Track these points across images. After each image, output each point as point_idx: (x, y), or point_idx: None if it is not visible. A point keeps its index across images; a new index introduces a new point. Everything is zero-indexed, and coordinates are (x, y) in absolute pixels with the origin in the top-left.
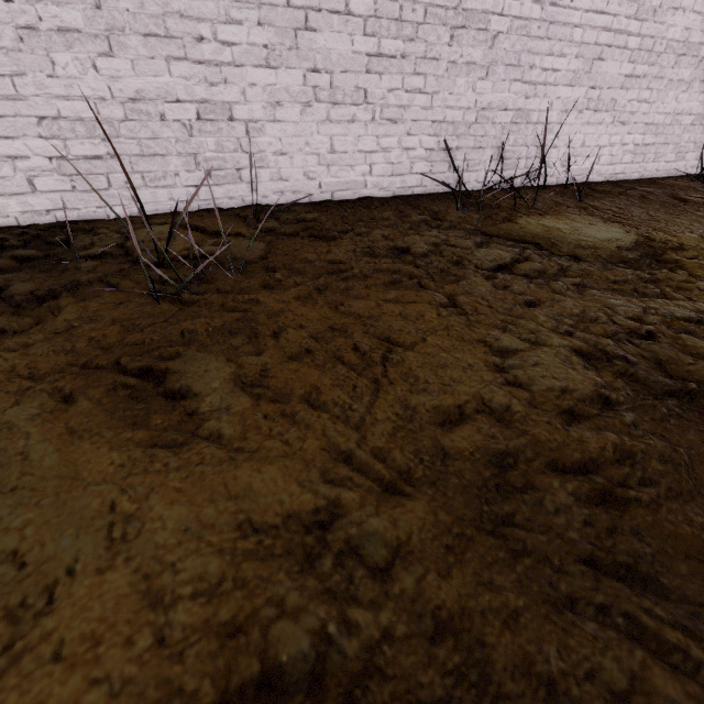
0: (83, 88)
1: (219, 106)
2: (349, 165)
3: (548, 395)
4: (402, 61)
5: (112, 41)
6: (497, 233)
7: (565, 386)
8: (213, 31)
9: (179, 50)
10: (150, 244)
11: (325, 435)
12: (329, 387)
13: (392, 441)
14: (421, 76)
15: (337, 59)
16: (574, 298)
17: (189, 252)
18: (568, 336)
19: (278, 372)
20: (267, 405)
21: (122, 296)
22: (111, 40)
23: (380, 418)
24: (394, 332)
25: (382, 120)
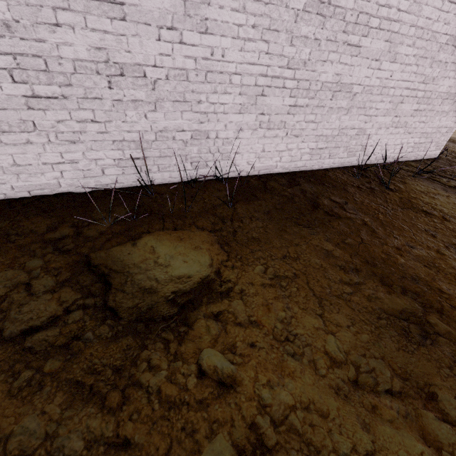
0: None
1: None
2: (38, 172)
3: None
4: (63, 100)
5: None
6: (98, 263)
7: None
8: None
9: None
10: None
11: None
12: None
13: None
14: (89, 110)
15: None
16: (13, 406)
17: None
18: None
19: None
20: None
21: None
22: None
23: None
24: None
25: (60, 141)
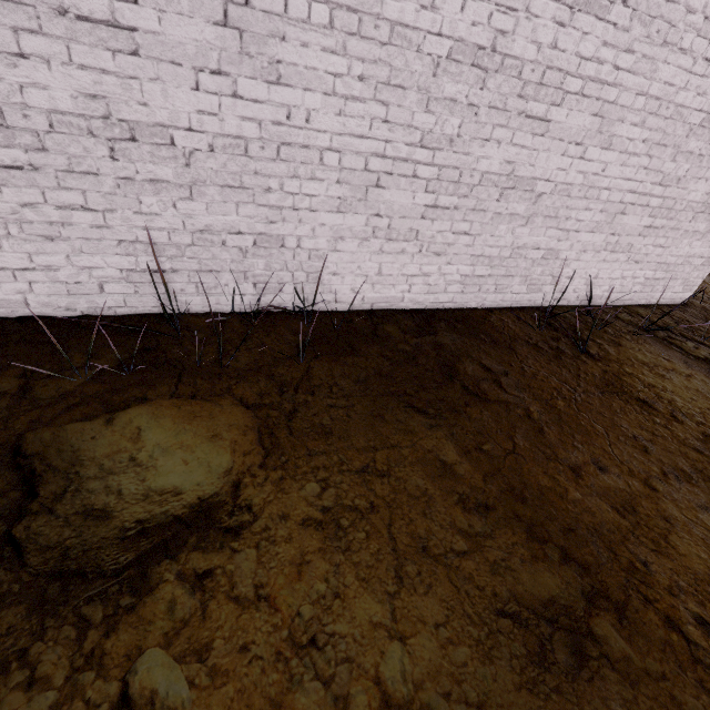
0: None
1: None
2: None
3: None
4: (32, 172)
5: None
6: (32, 452)
7: None
8: None
9: None
10: None
11: None
12: None
13: None
14: (77, 191)
15: None
16: None
17: None
18: None
19: None
20: None
21: None
22: None
23: None
24: None
25: (27, 236)
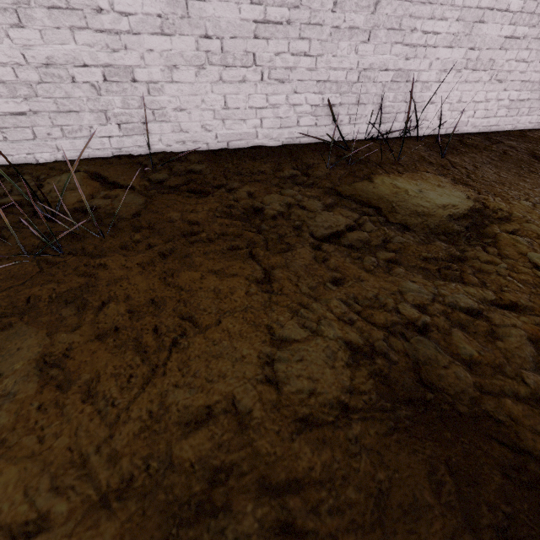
0: (0, 55)
1: (122, 69)
2: (241, 119)
3: (294, 398)
4: (287, 26)
5: (20, 13)
6: (349, 194)
7: (314, 389)
8: (110, 2)
9: (81, 20)
10: (53, 195)
11: (76, 433)
12: (107, 377)
13: (131, 444)
14: (306, 40)
15: (226, 26)
16: (379, 277)
17: (81, 205)
18: (349, 324)
19: (78, 353)
20: (49, 392)
21: (4, 252)
22: (19, 12)
23: (133, 416)
24: (198, 312)
25: (270, 80)
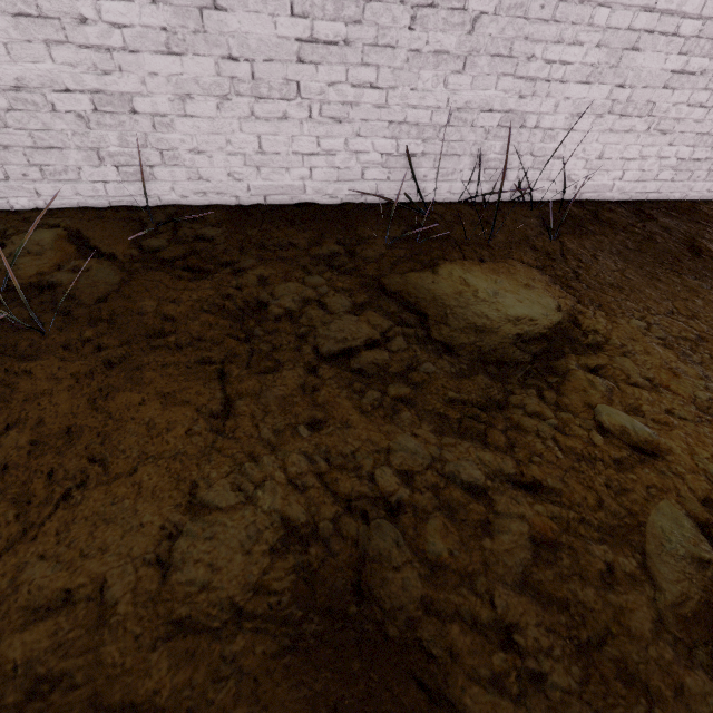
0: None
1: (117, 96)
2: (283, 167)
3: (180, 591)
4: (345, 48)
5: None
6: (396, 289)
7: (209, 582)
8: (97, 10)
9: (59, 32)
10: (11, 261)
11: None
12: None
13: None
14: (372, 67)
15: (258, 45)
16: (374, 424)
17: (39, 279)
18: (300, 491)
19: None
20: None
21: None
22: None
23: None
24: (114, 453)
25: (322, 118)
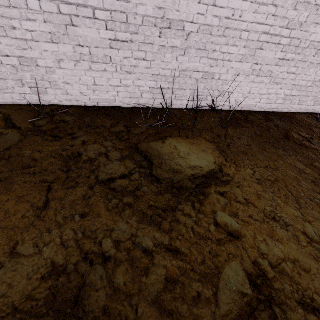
0: None
1: (29, 59)
2: (105, 91)
3: None
4: (131, 43)
5: None
6: (143, 150)
7: (6, 293)
8: (20, 24)
9: (3, 32)
10: None
11: None
12: None
13: None
14: (144, 52)
15: (92, 41)
16: (111, 216)
17: None
18: (65, 248)
19: None
20: None
21: None
22: None
23: None
24: None
25: (122, 71)
